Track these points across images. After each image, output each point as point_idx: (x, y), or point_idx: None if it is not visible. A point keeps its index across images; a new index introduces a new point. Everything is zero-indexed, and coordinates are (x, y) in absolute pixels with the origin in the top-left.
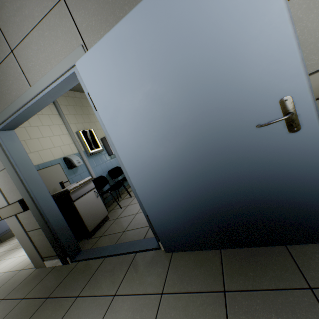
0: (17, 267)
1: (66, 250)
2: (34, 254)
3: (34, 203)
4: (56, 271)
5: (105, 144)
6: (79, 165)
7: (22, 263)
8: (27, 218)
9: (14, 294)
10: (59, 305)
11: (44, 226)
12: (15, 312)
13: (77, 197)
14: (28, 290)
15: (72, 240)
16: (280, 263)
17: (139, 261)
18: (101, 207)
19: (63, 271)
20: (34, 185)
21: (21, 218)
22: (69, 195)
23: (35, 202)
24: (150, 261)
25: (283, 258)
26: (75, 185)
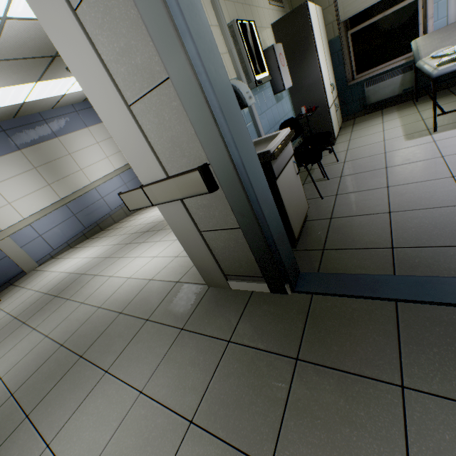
0: (166, 276)
1: (285, 273)
2: (209, 268)
3: (237, 175)
4: (265, 303)
5: (270, 66)
6: (250, 104)
7: (168, 271)
8: (207, 206)
9: (201, 327)
10: (353, 390)
11: (249, 226)
12: (235, 368)
13: (278, 170)
14: (226, 326)
15: (289, 256)
16: None
17: None
18: (301, 195)
19: (283, 307)
20: (235, 130)
21: (191, 205)
22: (268, 165)
23: (239, 173)
24: None
25: None
26: (276, 144)
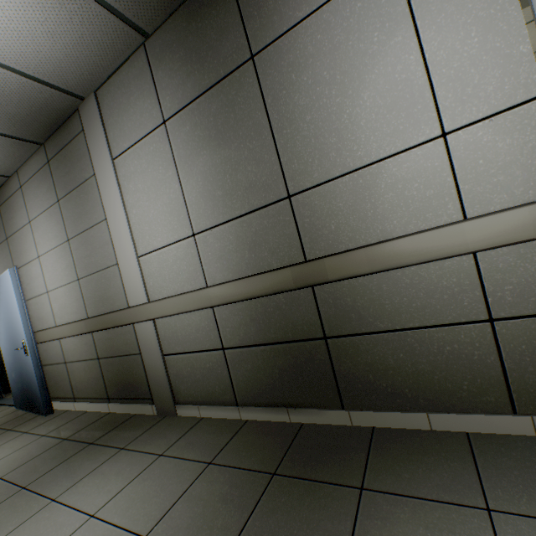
0: None
1: None
2: None
3: None
4: None
5: None
6: None
7: None
8: None
9: None
10: None
11: None
12: None
13: None
14: None
15: None
16: (24, 421)
17: (5, 410)
18: None
19: None
20: None
21: None
22: None
23: None
24: (7, 411)
25: (29, 419)
26: None
